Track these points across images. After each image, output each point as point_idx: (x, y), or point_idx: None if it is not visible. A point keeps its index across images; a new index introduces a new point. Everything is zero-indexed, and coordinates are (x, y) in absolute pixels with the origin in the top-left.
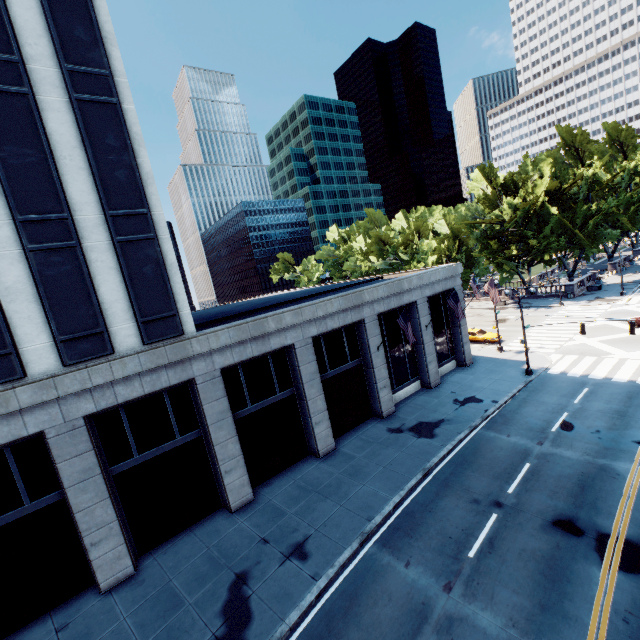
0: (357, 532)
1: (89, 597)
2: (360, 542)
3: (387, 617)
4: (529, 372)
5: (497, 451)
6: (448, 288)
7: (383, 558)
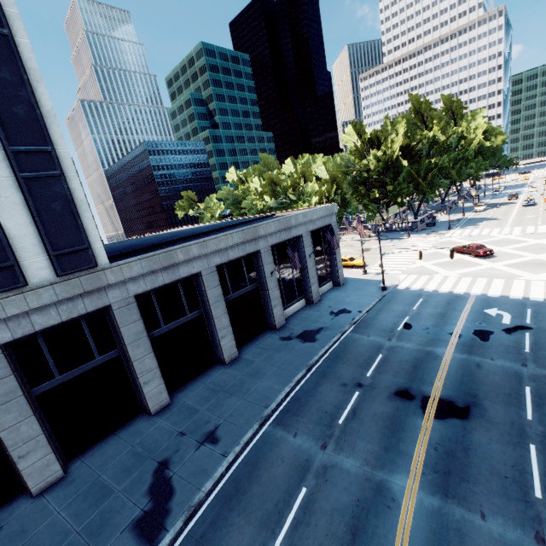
0: (257, 417)
1: (21, 502)
2: (260, 424)
3: (280, 473)
4: (384, 288)
5: (360, 348)
6: (326, 224)
7: (277, 433)
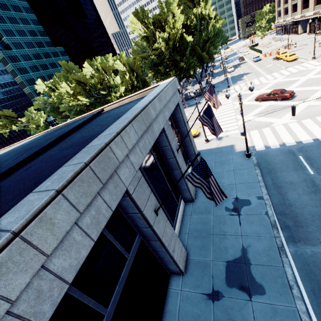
0: None
1: None
2: None
3: None
4: (249, 155)
5: None
6: (176, 104)
7: None
